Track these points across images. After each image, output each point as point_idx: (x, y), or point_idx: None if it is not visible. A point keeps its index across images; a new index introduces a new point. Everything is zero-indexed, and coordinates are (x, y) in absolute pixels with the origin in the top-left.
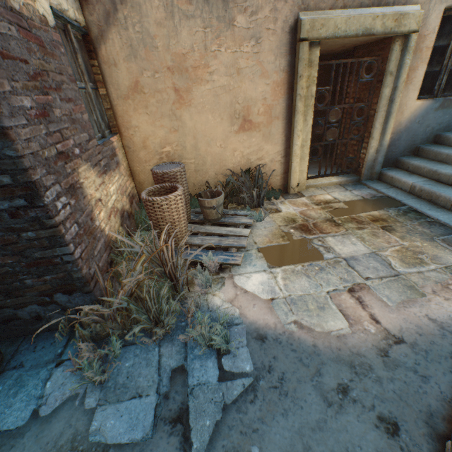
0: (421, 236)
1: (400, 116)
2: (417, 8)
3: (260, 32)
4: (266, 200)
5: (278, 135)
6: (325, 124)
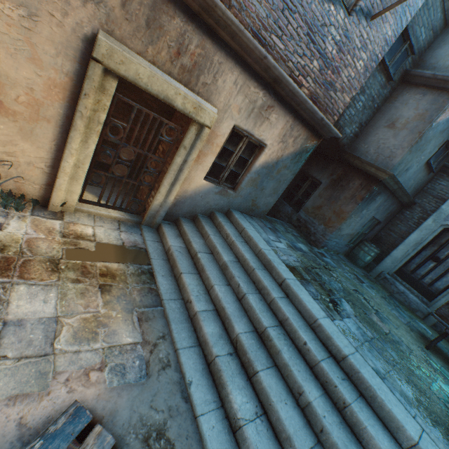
0: (126, 305)
1: (188, 185)
2: (215, 110)
3: (40, 9)
4: (3, 206)
5: (46, 139)
6: (116, 158)
